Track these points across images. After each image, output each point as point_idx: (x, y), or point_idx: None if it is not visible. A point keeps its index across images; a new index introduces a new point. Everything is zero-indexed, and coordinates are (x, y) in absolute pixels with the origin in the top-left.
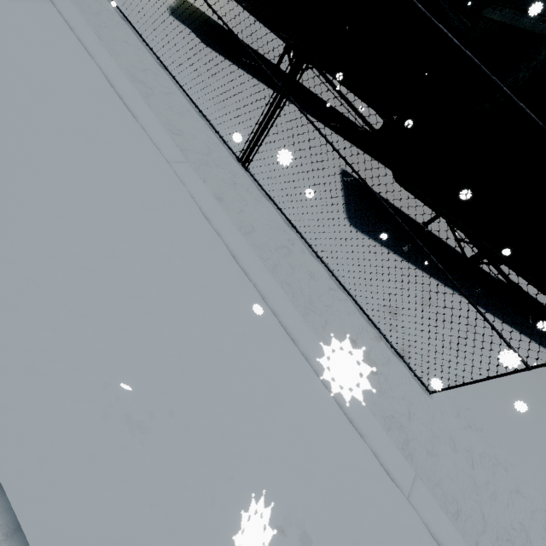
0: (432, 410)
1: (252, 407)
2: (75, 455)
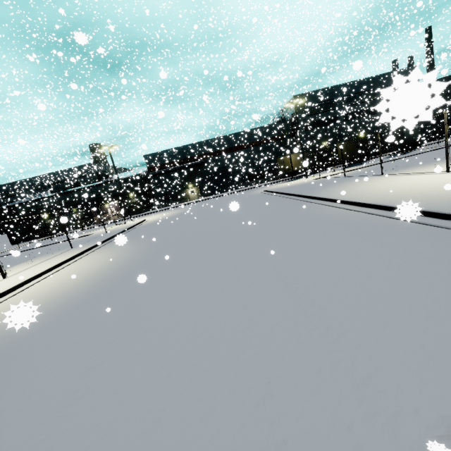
0: None
1: None
2: None
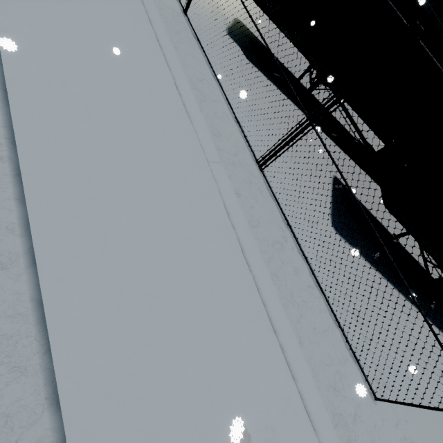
0: (376, 416)
1: (235, 384)
2: (109, 400)
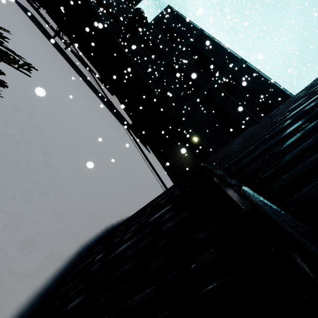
0: None
1: None
2: None
